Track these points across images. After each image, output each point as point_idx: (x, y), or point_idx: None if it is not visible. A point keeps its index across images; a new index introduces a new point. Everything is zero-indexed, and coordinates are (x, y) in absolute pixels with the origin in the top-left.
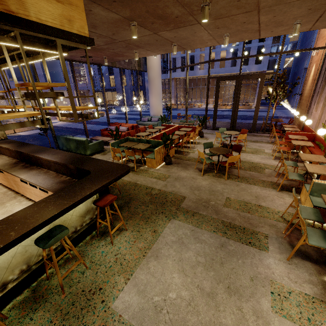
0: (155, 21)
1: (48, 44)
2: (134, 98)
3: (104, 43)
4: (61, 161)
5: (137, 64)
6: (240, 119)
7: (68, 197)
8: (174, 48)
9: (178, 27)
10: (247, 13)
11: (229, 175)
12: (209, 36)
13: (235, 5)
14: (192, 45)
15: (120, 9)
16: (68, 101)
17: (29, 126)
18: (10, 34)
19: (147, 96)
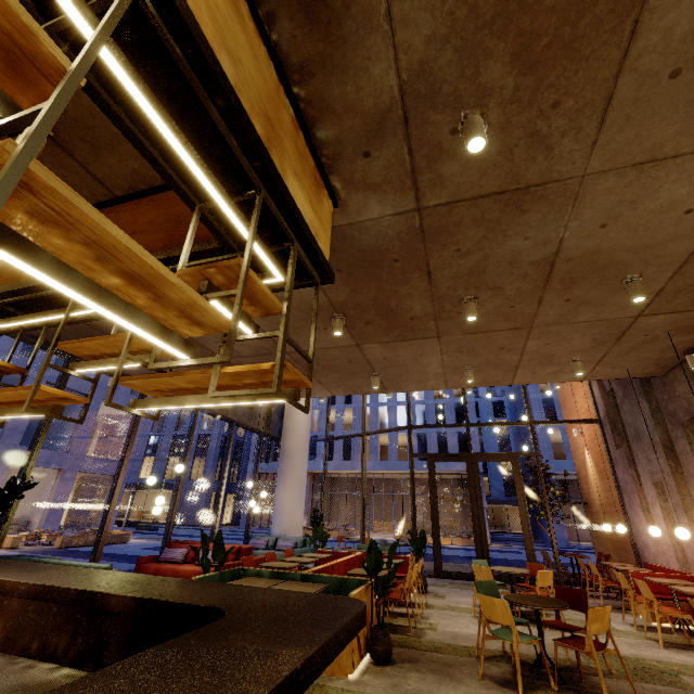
0: (374, 319)
1: (267, 248)
2: (249, 483)
3: (253, 352)
4: (72, 583)
5: (264, 422)
6: None
7: (190, 690)
8: (376, 379)
9: (402, 338)
10: (513, 331)
11: None
12: (439, 367)
13: (503, 314)
14: (402, 383)
15: (337, 287)
16: (44, 496)
17: (174, 346)
18: (240, 194)
19: (246, 506)
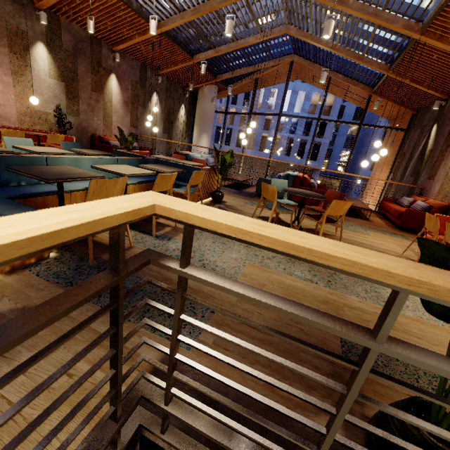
0: None
1: None
2: None
3: None
4: None
5: None
6: None
7: None
8: None
9: None
10: None
11: None
12: None
13: None
14: None
15: None
16: None
17: None
18: None
19: None
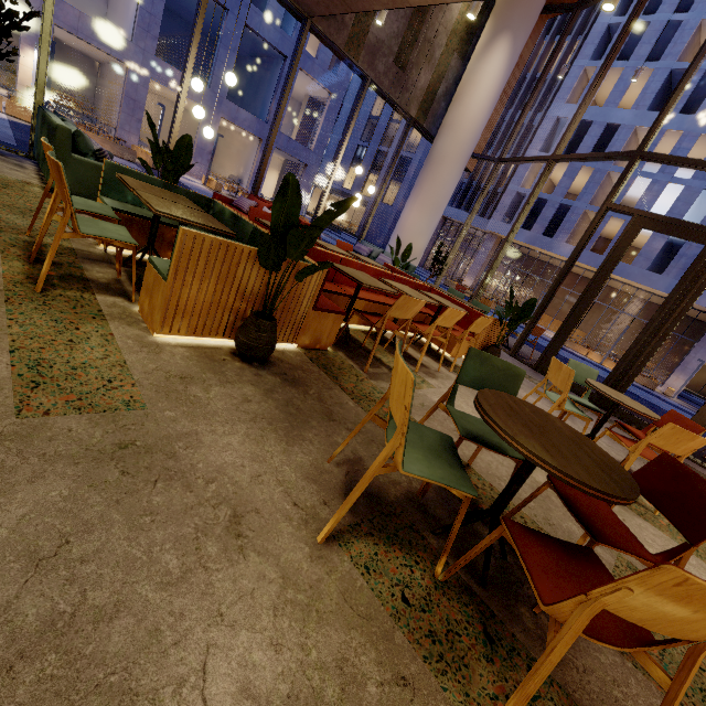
0: None
1: None
2: (357, 168)
3: None
4: None
5: (419, 104)
6: None
7: None
8: None
9: None
10: None
11: None
12: None
13: None
14: None
15: None
16: (250, 162)
17: None
18: None
19: None
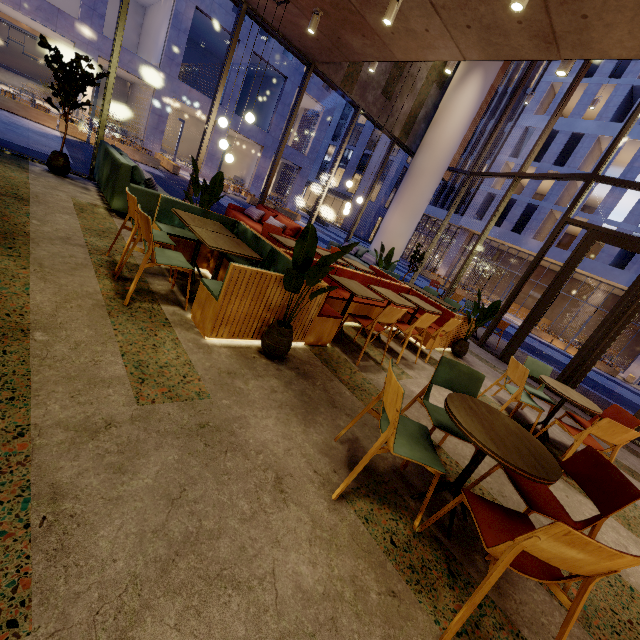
0: None
1: None
2: (348, 182)
3: None
4: None
5: (402, 126)
6: (582, 383)
7: None
8: None
9: None
10: None
11: (480, 610)
12: None
13: None
14: (595, 20)
15: None
16: (252, 166)
17: None
18: None
19: None
